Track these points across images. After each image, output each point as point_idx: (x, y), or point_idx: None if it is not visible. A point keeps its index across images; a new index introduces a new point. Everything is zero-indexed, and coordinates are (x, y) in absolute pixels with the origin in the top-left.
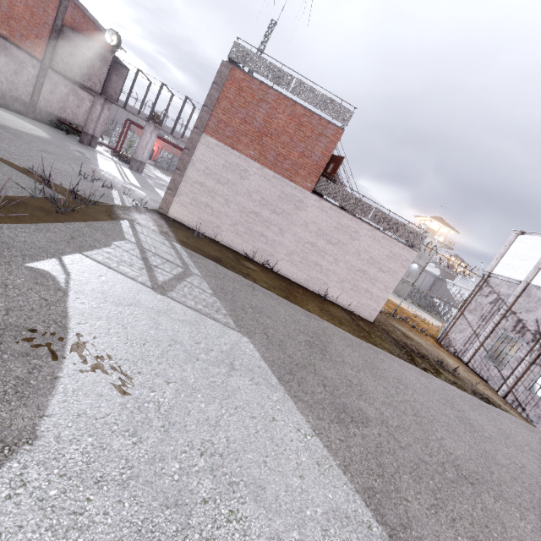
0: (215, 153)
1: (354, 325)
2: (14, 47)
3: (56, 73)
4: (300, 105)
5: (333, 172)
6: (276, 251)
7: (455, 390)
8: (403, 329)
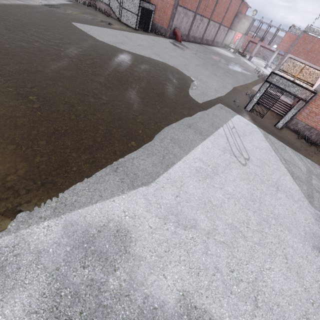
0: None
1: None
2: (225, 27)
3: (230, 29)
4: None
5: None
6: None
7: None
8: None
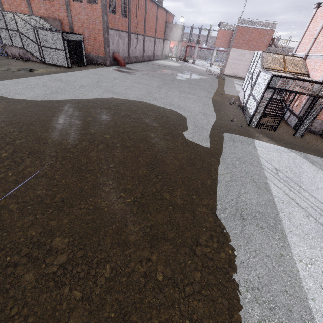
0: (235, 52)
1: None
2: (160, 40)
3: (164, 40)
4: (259, 28)
5: (271, 43)
6: None
7: None
8: None
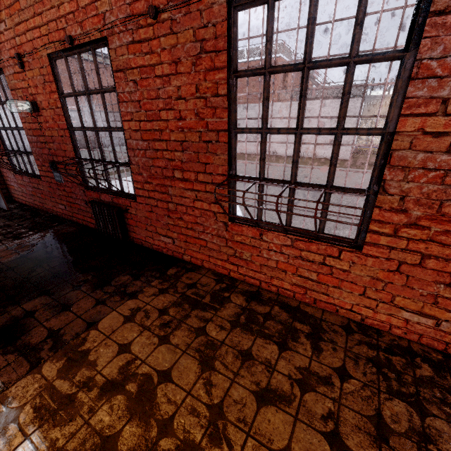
0: None
1: (316, 162)
2: None
3: None
4: (253, 61)
5: (286, 82)
6: (272, 144)
7: None
8: None
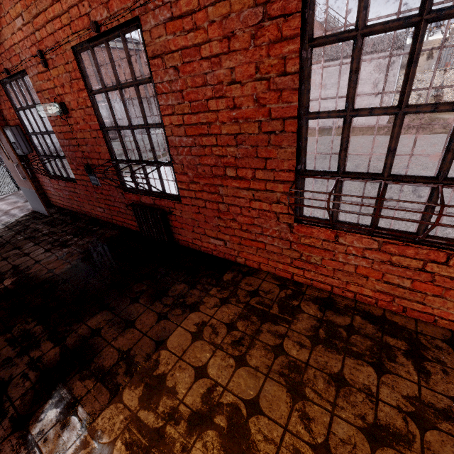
0: None
1: None
2: None
3: None
4: None
5: None
6: None
7: (422, 136)
8: (447, 116)
